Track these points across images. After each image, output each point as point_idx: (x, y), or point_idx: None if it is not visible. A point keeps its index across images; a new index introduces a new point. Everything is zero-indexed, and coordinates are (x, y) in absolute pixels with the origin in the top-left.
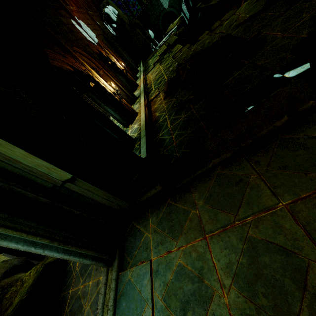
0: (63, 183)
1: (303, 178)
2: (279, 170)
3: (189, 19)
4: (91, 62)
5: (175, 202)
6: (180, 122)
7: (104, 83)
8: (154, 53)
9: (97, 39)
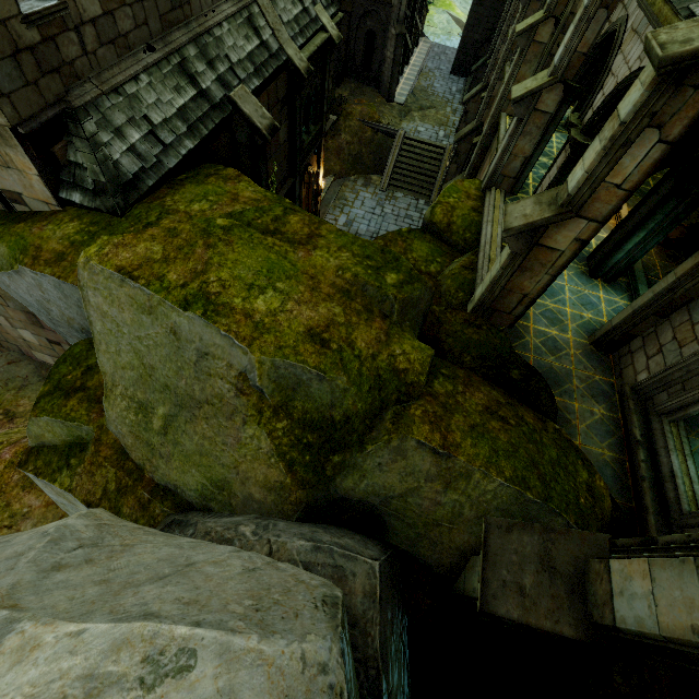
0: None
1: None
2: None
3: None
4: None
5: None
6: None
7: None
8: None
9: None
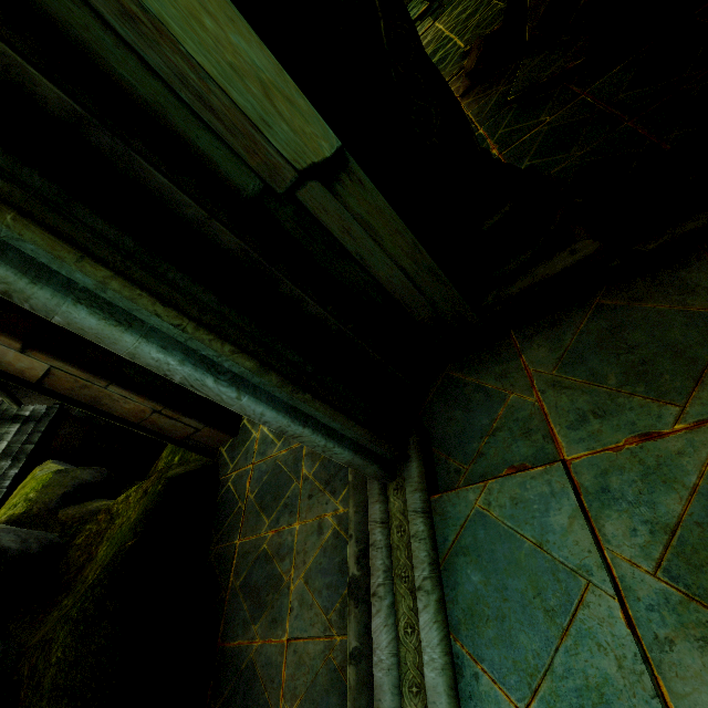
0: (297, 182)
1: None
2: None
3: None
4: None
5: (630, 300)
6: (537, 135)
7: None
8: None
9: None
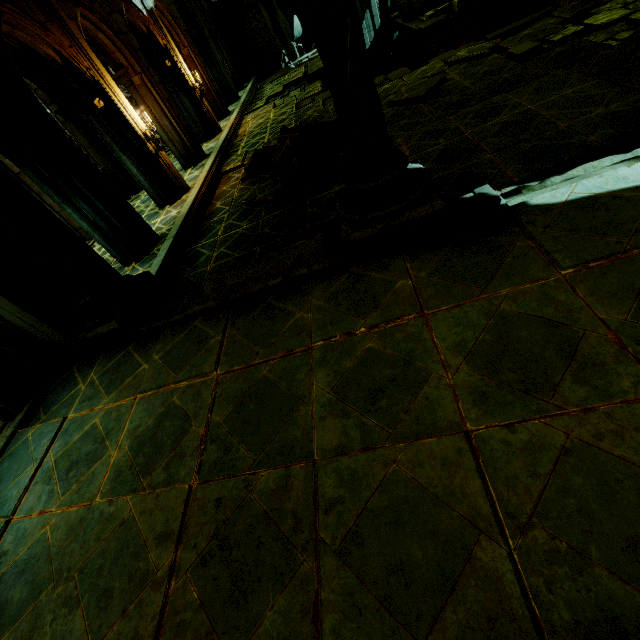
0: None
1: (248, 351)
2: (241, 337)
3: (378, 32)
4: (118, 51)
5: (134, 351)
6: (236, 234)
7: (129, 109)
8: (282, 73)
9: (152, 1)
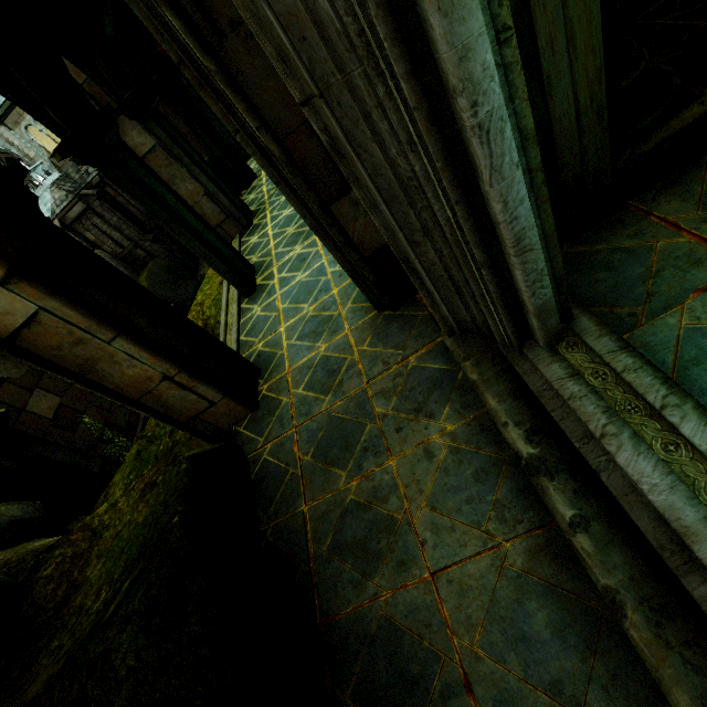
0: None
1: None
2: None
3: None
4: None
5: None
6: None
7: None
8: None
9: None
